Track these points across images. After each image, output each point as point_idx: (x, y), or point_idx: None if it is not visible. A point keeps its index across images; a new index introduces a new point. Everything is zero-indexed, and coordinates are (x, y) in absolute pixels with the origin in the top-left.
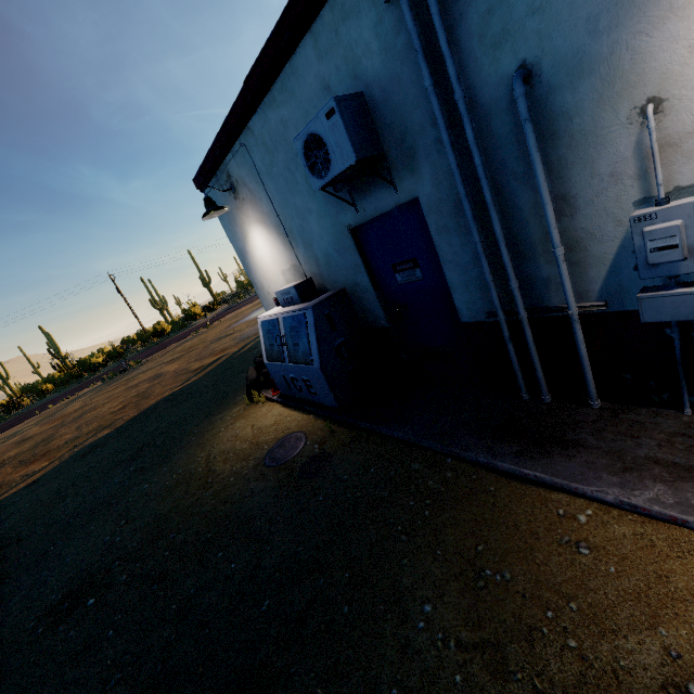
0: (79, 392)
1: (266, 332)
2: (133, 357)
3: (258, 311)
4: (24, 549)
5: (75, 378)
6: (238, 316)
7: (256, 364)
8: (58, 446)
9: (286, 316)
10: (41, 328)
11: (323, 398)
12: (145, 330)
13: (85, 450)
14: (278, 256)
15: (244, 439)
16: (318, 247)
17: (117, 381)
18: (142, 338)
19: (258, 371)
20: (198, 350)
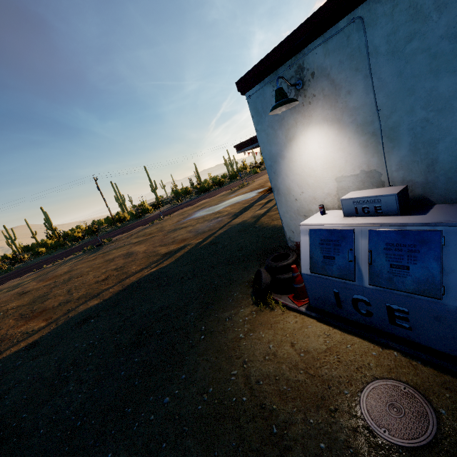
0: (66, 257)
1: (319, 241)
2: (104, 235)
3: (201, 212)
4: (25, 455)
5: (61, 246)
6: (183, 213)
7: (272, 269)
8: (52, 306)
9: (383, 229)
10: (42, 208)
11: (428, 338)
12: (113, 217)
13: (78, 318)
14: (341, 160)
15: (292, 364)
16: (449, 148)
17: (95, 253)
18: (110, 222)
19: (270, 275)
20: (159, 237)
